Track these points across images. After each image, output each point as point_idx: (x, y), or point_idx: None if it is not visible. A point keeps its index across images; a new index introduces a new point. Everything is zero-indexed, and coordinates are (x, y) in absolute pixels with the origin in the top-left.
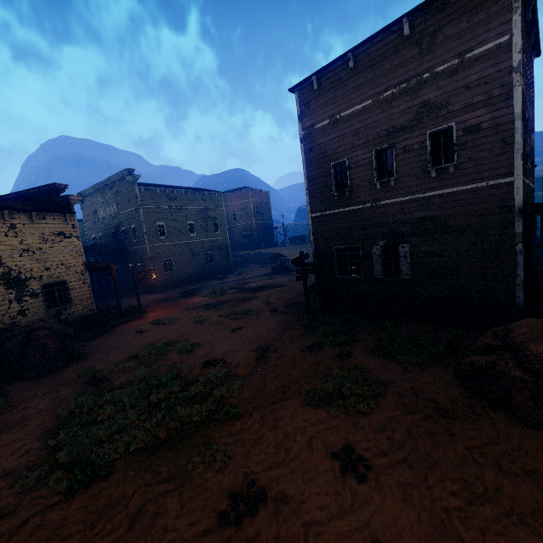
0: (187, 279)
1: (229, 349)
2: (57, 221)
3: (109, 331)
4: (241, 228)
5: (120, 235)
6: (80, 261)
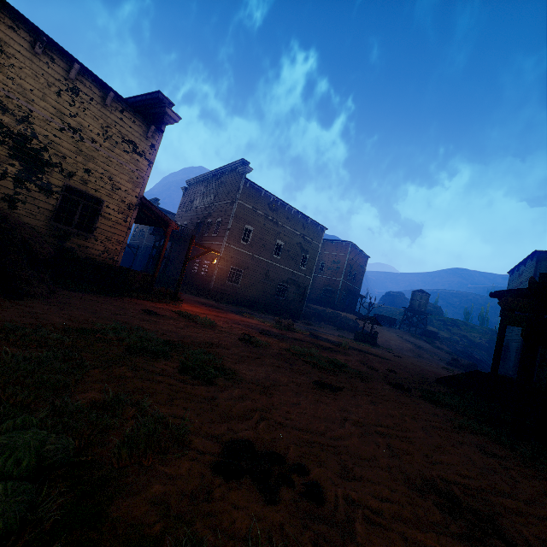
0: (247, 302)
1: (317, 430)
2: (136, 126)
3: (115, 295)
4: (324, 281)
5: (203, 227)
6: (135, 191)
